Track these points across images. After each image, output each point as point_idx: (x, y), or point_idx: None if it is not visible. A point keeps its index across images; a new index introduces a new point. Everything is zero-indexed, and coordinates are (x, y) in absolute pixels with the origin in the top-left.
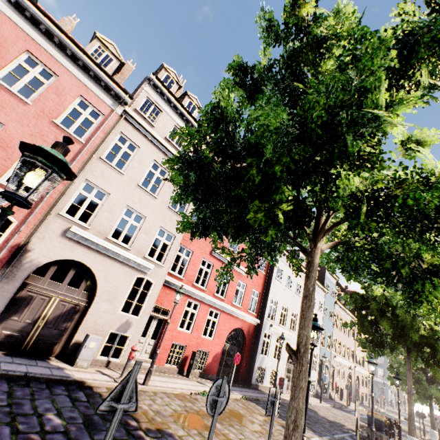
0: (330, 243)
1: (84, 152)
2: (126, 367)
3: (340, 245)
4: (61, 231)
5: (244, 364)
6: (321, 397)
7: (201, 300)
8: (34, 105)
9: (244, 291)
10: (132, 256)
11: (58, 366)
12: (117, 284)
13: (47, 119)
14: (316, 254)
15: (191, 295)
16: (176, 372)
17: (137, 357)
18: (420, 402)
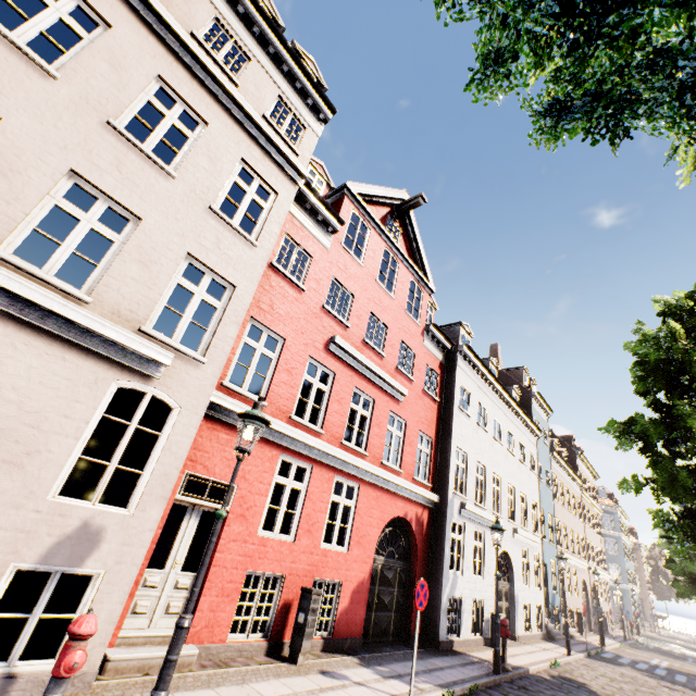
0: None
1: None
2: None
3: None
4: None
5: None
6: (569, 643)
7: (314, 456)
8: None
9: (402, 435)
10: (92, 319)
11: None
12: (41, 408)
13: None
14: None
15: (288, 446)
16: (261, 652)
17: (138, 632)
18: None
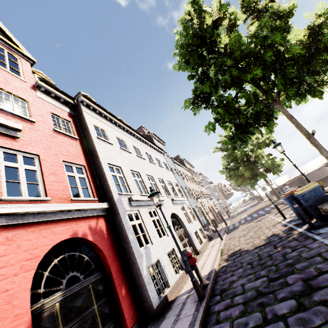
0: None
1: None
2: None
3: None
4: None
5: (123, 292)
6: (219, 234)
7: None
8: None
9: (39, 168)
10: None
11: None
12: None
13: None
14: None
15: None
16: None
17: None
18: (256, 184)
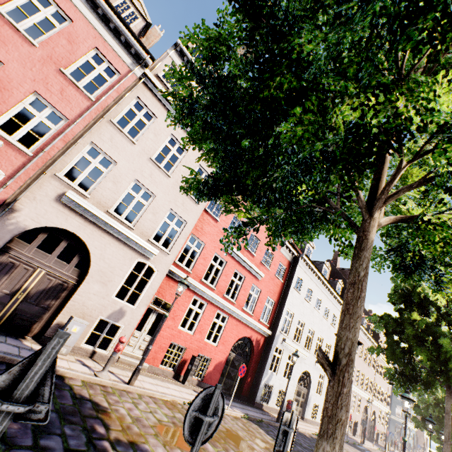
0: (391, 217)
1: (92, 110)
2: (110, 360)
3: (404, 223)
4: (56, 195)
5: (249, 379)
6: None
7: (209, 299)
8: (40, 48)
9: (257, 297)
10: (134, 236)
11: (31, 348)
12: (114, 266)
13: (54, 66)
14: (372, 226)
15: (197, 292)
16: (171, 376)
17: (129, 352)
18: None
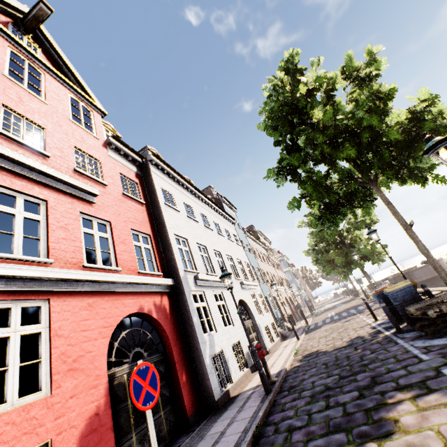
0: None
1: None
2: None
3: None
4: None
5: (184, 378)
6: (296, 332)
7: None
8: None
9: (110, 236)
10: None
11: None
12: None
13: None
14: None
15: None
16: None
17: None
18: (349, 274)
